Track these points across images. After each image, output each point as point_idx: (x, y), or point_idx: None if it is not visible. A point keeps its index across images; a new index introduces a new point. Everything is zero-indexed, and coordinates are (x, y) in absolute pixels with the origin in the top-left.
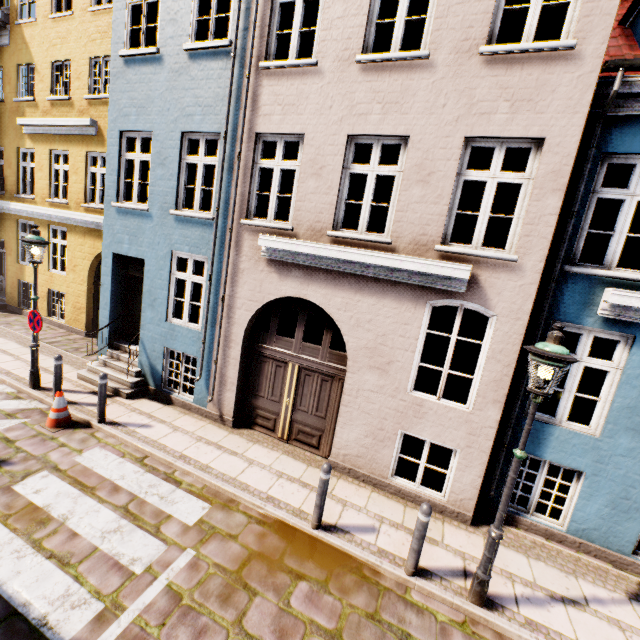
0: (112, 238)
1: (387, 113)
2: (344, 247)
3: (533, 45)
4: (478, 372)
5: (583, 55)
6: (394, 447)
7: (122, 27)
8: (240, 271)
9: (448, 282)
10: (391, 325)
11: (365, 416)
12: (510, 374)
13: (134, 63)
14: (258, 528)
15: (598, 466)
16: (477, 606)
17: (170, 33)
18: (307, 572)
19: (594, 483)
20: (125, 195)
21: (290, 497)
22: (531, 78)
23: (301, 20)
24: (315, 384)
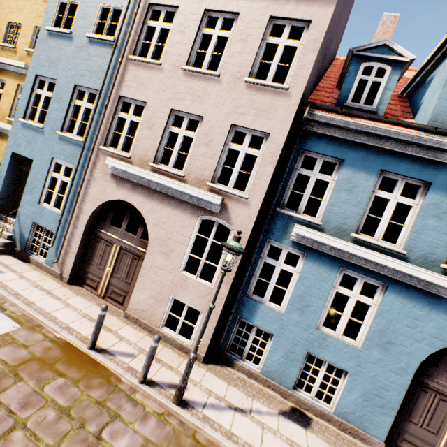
0: (14, 142)
1: (194, 101)
2: (155, 173)
3: (269, 83)
4: (220, 263)
5: (292, 94)
6: (166, 306)
7: (52, 13)
8: (93, 178)
9: (210, 205)
10: (177, 227)
11: (152, 284)
12: (236, 266)
13: (54, 36)
14: (49, 344)
15: (281, 331)
16: (175, 405)
17: (81, 24)
18: (69, 373)
19: (278, 341)
20: (31, 116)
21: (84, 329)
22: (267, 100)
23: (158, 38)
24: (128, 260)
